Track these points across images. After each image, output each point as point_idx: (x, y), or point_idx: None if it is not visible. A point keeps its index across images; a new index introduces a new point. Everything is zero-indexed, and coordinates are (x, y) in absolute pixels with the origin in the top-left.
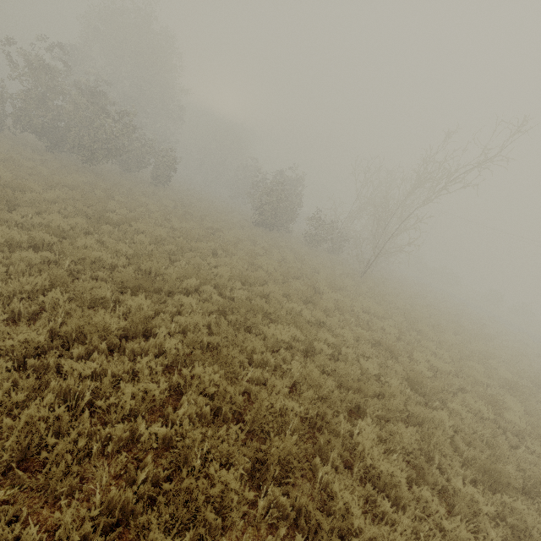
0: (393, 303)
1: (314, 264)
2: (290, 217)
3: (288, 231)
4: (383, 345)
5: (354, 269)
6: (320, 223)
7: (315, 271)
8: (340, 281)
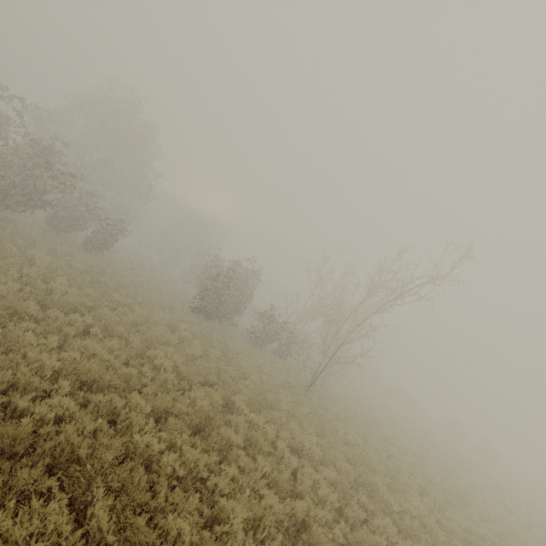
0: (341, 435)
1: (246, 366)
2: (236, 308)
3: (232, 323)
4: (304, 539)
5: (299, 379)
6: (269, 319)
7: (245, 377)
8: (274, 394)
